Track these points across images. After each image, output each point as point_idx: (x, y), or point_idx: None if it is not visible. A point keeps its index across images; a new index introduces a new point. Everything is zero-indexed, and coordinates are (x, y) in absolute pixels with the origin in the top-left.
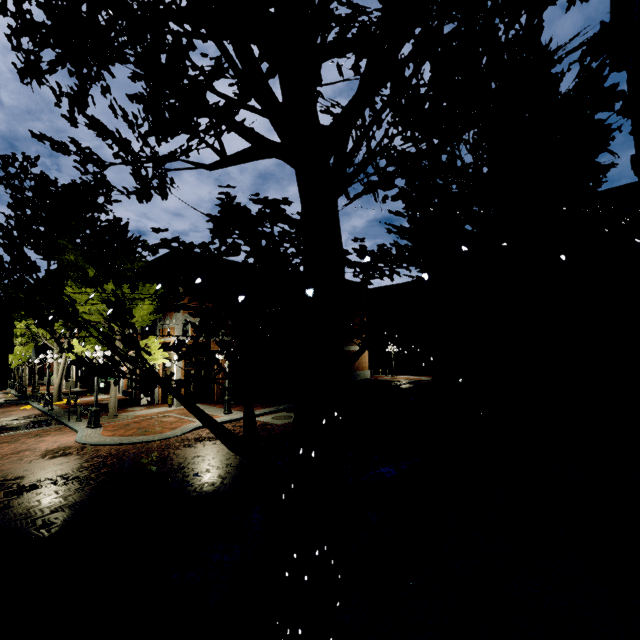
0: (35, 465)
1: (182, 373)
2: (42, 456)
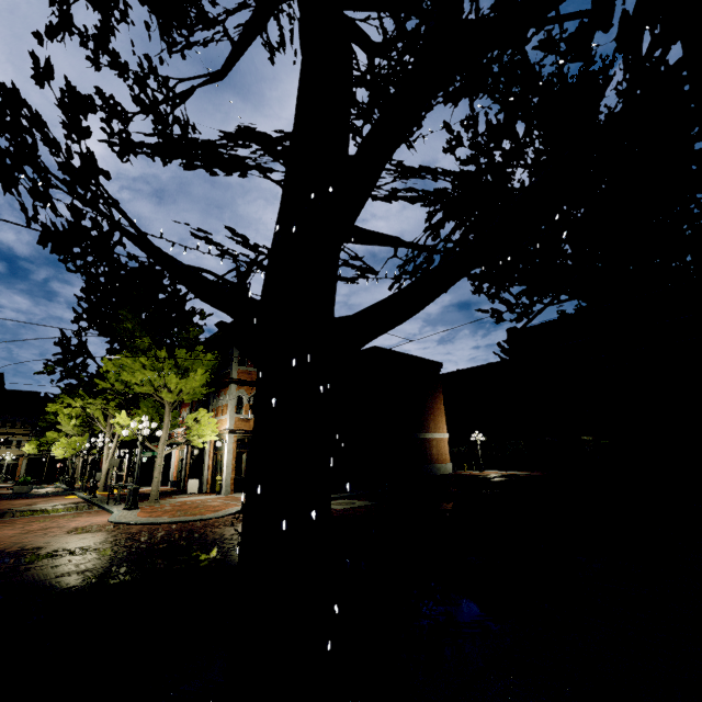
0: (58, 539)
1: (233, 455)
2: (69, 532)
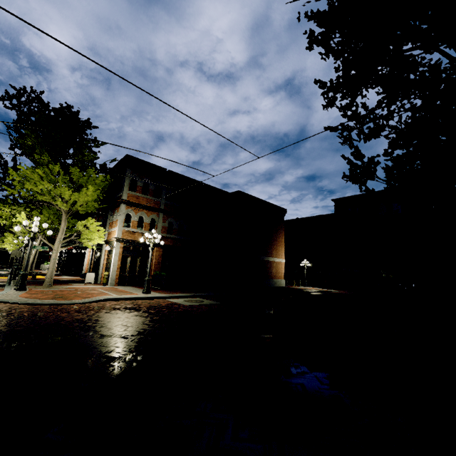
0: None
1: (119, 257)
2: None
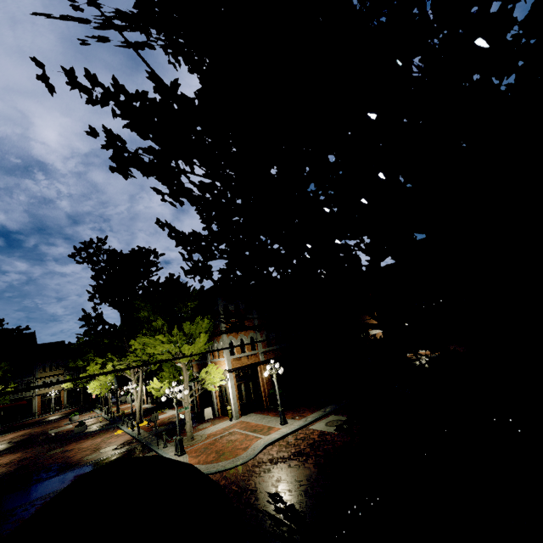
0: None
1: (235, 388)
2: None
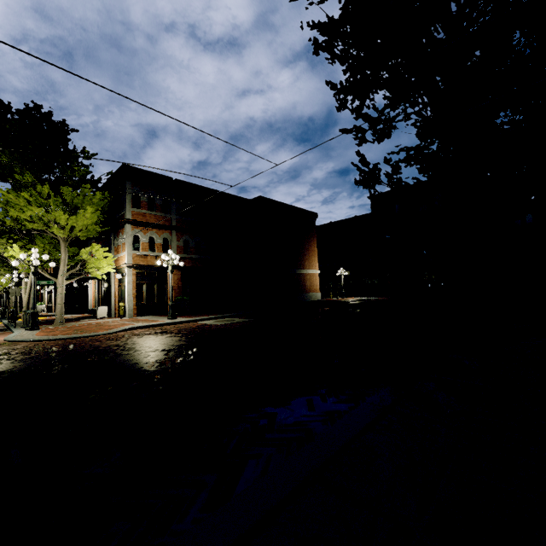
0: None
1: (133, 286)
2: None
